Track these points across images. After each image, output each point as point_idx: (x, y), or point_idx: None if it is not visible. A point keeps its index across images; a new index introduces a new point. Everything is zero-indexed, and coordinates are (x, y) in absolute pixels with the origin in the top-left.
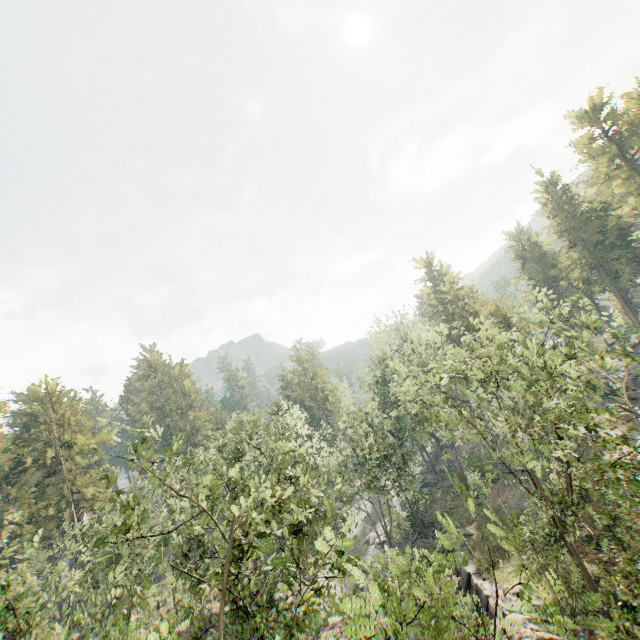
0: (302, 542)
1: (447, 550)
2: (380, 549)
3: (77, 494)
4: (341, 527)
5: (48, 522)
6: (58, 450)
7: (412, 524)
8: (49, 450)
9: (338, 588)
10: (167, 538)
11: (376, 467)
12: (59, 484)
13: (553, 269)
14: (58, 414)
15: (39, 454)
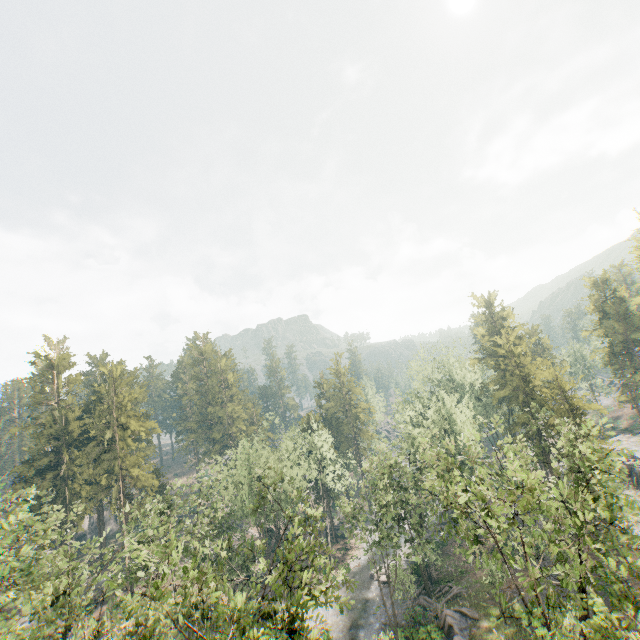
0: (296, 637)
1: (447, 627)
2: (383, 589)
3: (125, 470)
4: (350, 548)
5: (100, 492)
6: (115, 429)
7: (419, 573)
8: (107, 432)
9: (335, 617)
10: (190, 543)
11: (391, 519)
12: (112, 459)
13: (636, 332)
14: (118, 397)
15: (100, 432)
